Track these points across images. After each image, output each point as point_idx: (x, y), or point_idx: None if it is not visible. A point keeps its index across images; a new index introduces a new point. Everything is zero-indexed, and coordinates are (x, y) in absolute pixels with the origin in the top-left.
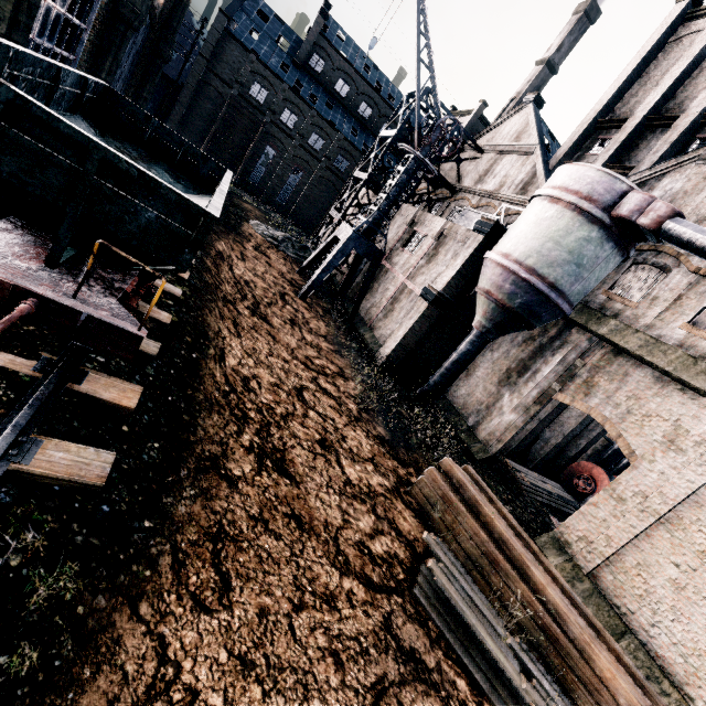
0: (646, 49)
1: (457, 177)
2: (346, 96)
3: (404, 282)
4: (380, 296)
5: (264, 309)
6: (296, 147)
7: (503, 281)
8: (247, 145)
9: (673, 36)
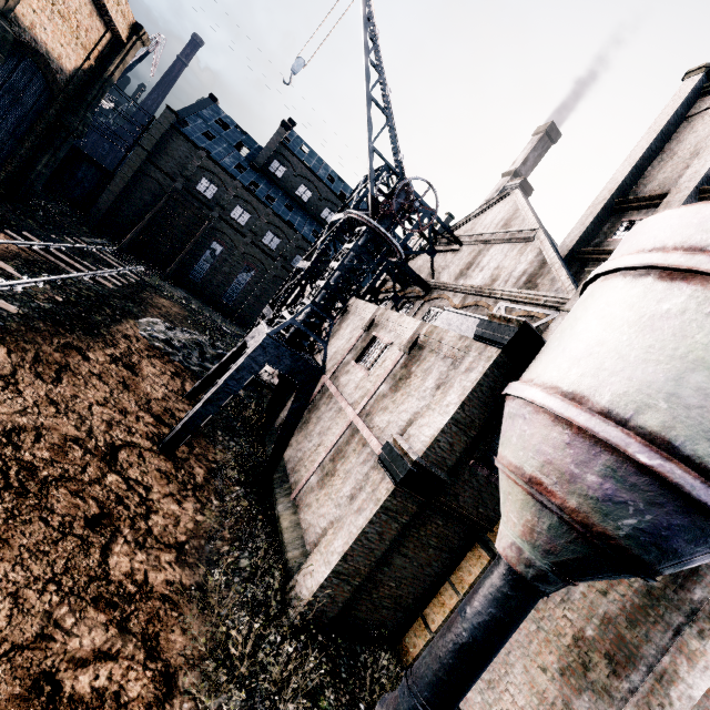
0: (662, 122)
1: (430, 272)
2: (309, 201)
3: (354, 421)
4: (316, 439)
5: (10, 503)
6: (247, 244)
7: (578, 464)
8: (189, 239)
9: (691, 111)
